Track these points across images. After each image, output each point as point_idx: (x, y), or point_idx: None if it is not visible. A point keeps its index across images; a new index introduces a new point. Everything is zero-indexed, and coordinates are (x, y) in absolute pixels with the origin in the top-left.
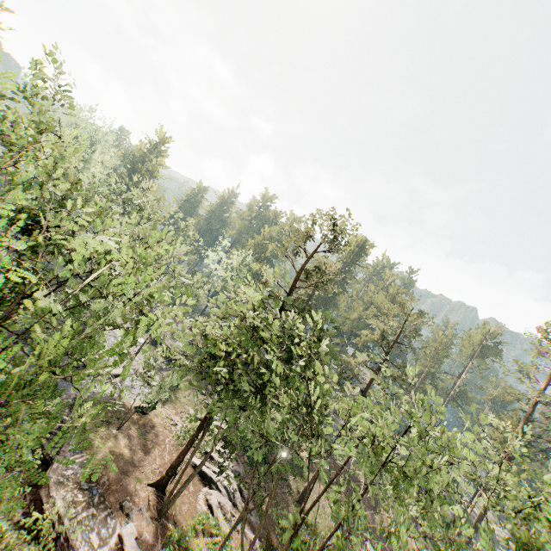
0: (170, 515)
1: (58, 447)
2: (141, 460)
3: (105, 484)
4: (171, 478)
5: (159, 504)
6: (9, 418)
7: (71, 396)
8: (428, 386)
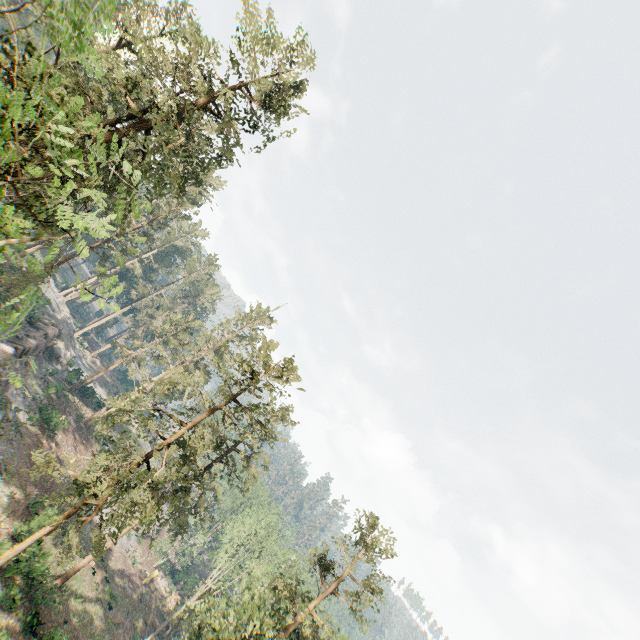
0: None
1: None
2: None
3: None
4: None
5: None
6: None
7: None
8: None
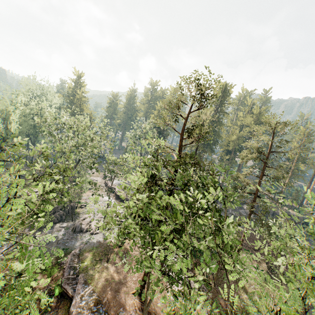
0: (151, 310)
1: (74, 287)
2: (125, 277)
3: (106, 303)
4: (145, 286)
5: (142, 305)
6: (46, 275)
7: (77, 250)
8: (301, 166)
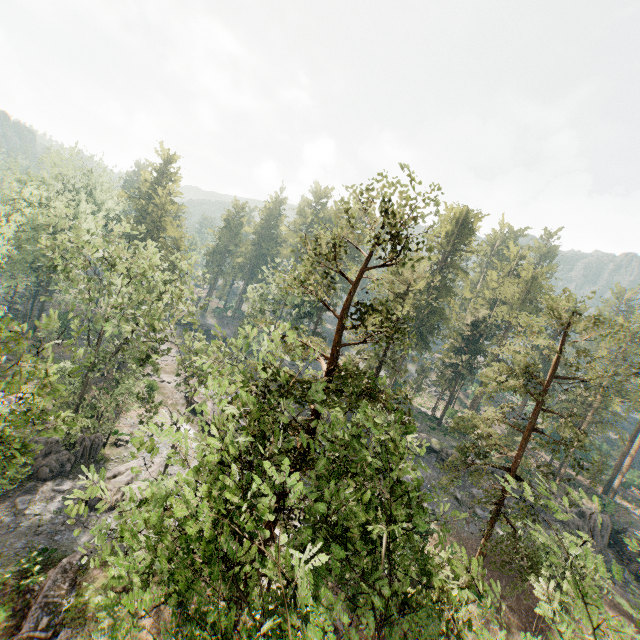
0: None
1: None
2: None
3: None
4: None
5: None
6: None
7: (76, 556)
8: (614, 404)
